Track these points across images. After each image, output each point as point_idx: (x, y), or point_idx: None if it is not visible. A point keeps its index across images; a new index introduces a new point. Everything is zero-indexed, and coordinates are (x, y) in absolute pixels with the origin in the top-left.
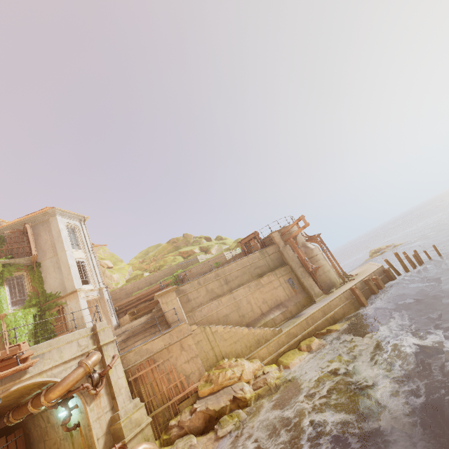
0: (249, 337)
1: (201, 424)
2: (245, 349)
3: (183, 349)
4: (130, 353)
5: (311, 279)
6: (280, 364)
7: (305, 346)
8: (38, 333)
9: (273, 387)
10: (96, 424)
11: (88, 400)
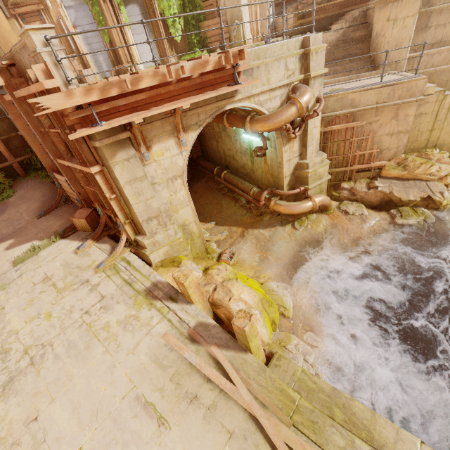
0: None
1: (376, 201)
2: None
3: (396, 117)
4: (330, 99)
5: None
6: None
7: None
8: (186, 8)
9: None
10: (286, 164)
11: (284, 141)
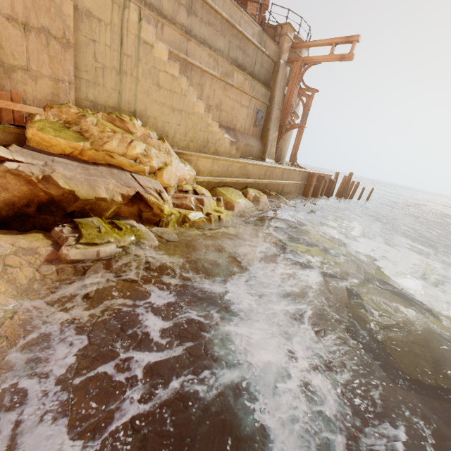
0: (198, 124)
1: (7, 203)
2: (182, 135)
3: None
4: None
5: (277, 133)
6: (220, 196)
7: (253, 196)
8: None
9: (215, 220)
10: None
11: None
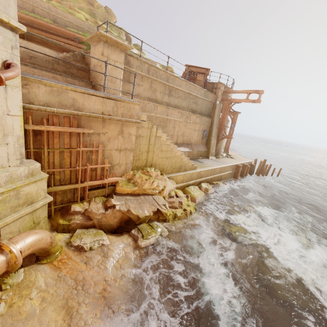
0: (177, 160)
1: (116, 223)
2: (170, 167)
3: (122, 133)
4: (41, 86)
5: (216, 141)
6: (188, 193)
7: (204, 188)
8: None
9: (189, 214)
10: None
11: None
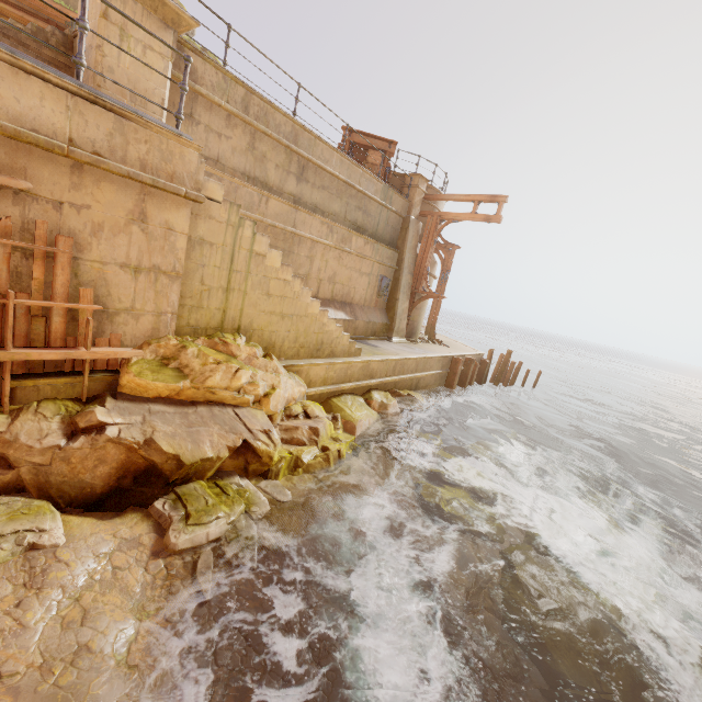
0: (312, 326)
1: (103, 478)
2: (291, 343)
3: (142, 219)
4: None
5: (408, 303)
6: (337, 412)
7: (378, 403)
8: None
9: (334, 458)
10: None
11: None
